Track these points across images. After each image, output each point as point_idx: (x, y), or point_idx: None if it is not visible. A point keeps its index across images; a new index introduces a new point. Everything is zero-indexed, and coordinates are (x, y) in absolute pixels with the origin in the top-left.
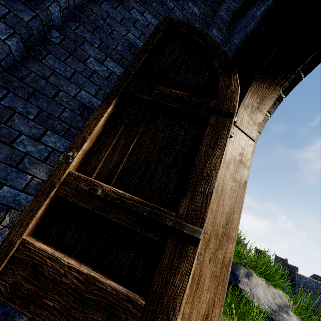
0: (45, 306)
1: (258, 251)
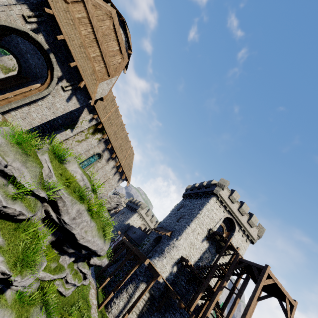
0: None
1: None
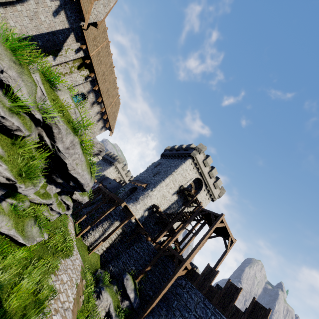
0: None
1: (256, 305)
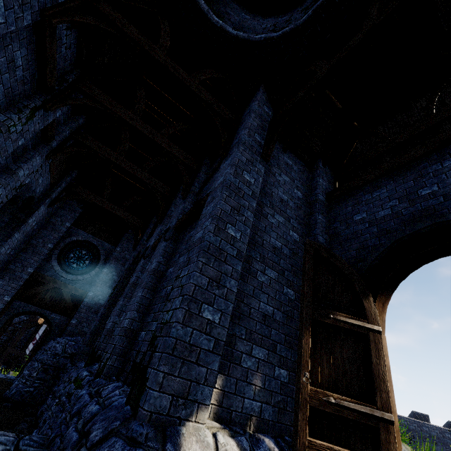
0: None
1: None
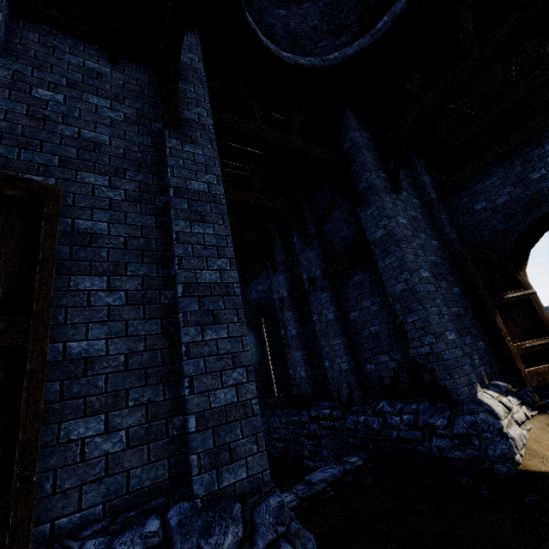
0: (548, 378)
1: None
